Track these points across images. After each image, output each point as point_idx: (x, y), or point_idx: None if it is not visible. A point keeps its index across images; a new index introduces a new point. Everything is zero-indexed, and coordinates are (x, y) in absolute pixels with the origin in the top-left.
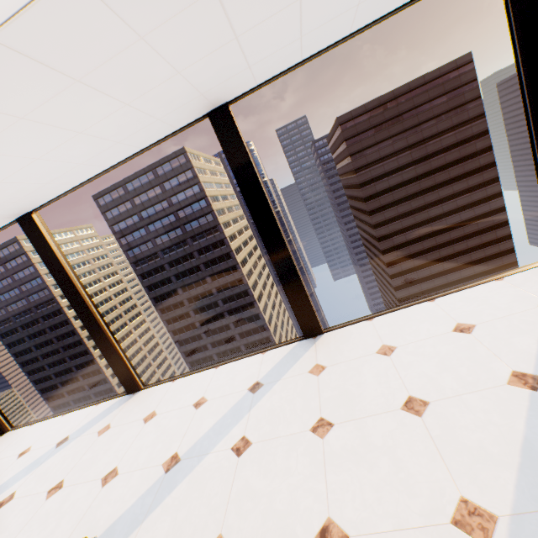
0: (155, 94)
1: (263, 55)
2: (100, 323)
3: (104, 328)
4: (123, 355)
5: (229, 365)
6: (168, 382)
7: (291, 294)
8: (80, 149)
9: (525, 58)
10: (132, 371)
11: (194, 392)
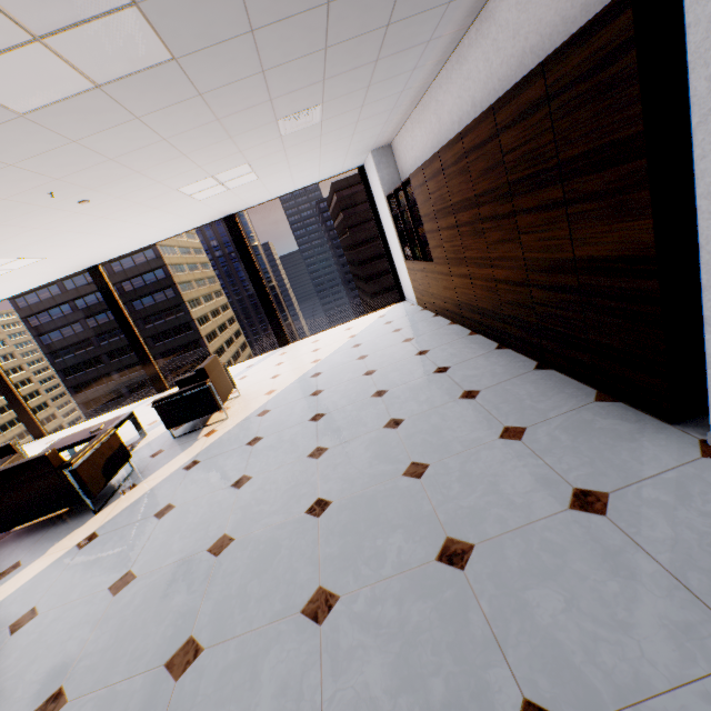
0: (50, 273)
1: (108, 255)
2: (14, 389)
3: (17, 393)
4: (32, 412)
5: (110, 413)
6: (67, 428)
7: (146, 367)
8: (7, 290)
9: (242, 260)
10: (39, 423)
11: (83, 427)
